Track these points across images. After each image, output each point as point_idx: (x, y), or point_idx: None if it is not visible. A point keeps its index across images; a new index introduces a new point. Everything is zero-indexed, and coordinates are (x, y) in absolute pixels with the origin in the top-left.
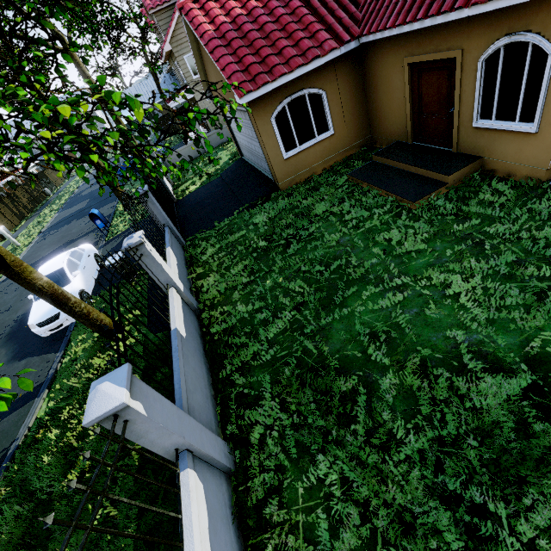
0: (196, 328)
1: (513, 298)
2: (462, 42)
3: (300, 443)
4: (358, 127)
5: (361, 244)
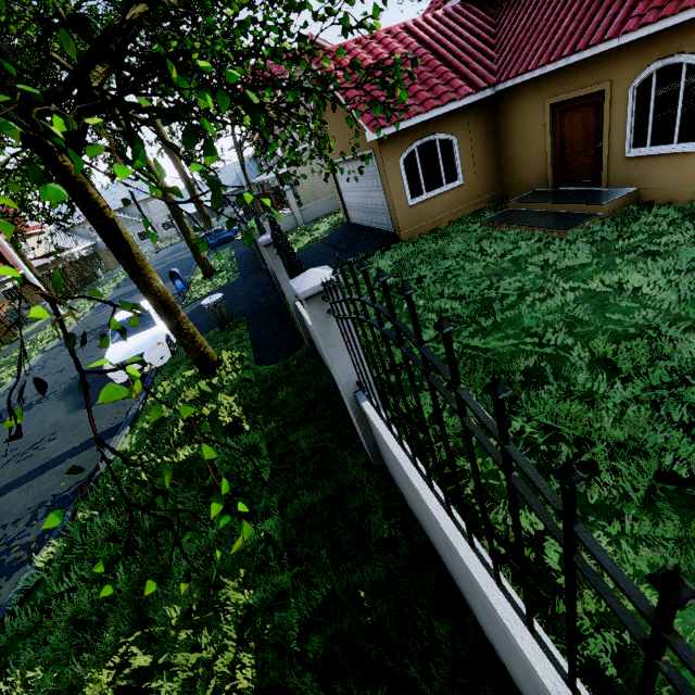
0: None
1: None
2: (611, 74)
3: None
4: (489, 180)
5: (511, 267)
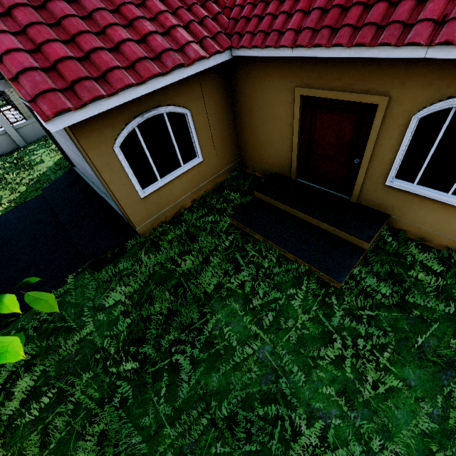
0: None
1: None
2: (391, 88)
3: None
4: (228, 151)
5: (299, 374)
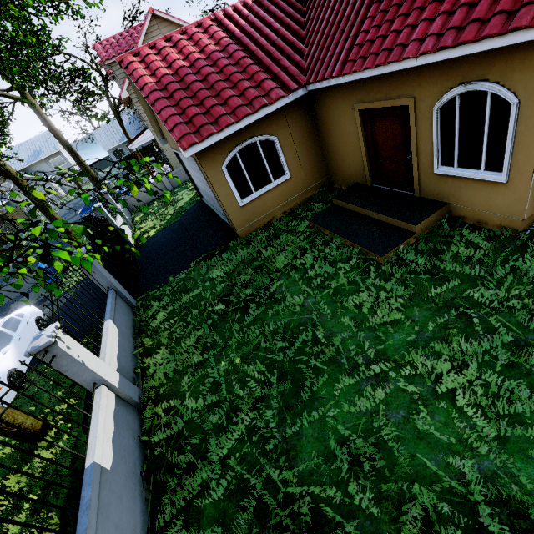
0: (135, 434)
1: (525, 403)
2: (413, 90)
3: None
4: (315, 169)
5: (328, 311)
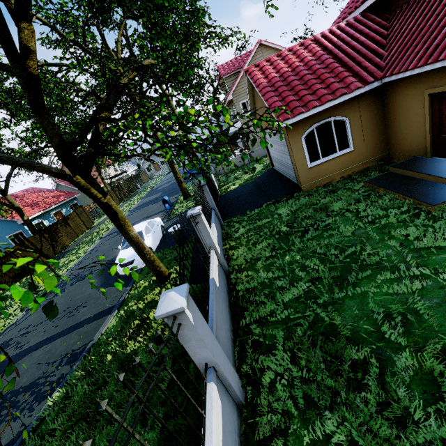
0: (225, 284)
1: None
2: None
3: (306, 399)
4: (376, 146)
5: (376, 237)
